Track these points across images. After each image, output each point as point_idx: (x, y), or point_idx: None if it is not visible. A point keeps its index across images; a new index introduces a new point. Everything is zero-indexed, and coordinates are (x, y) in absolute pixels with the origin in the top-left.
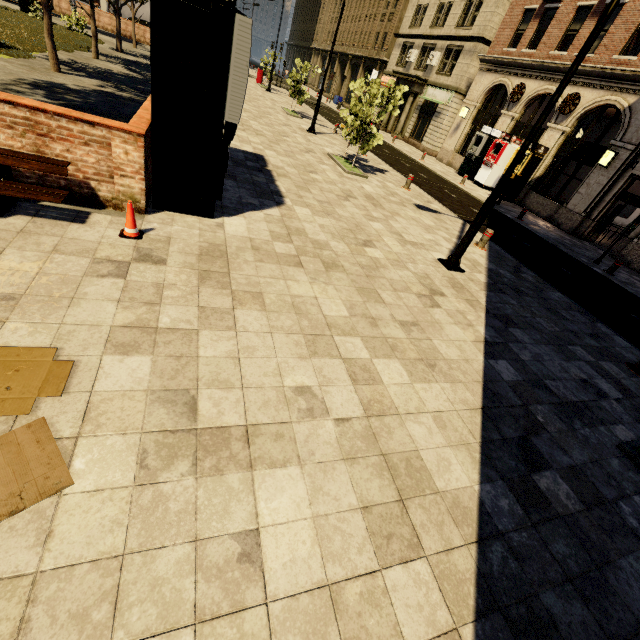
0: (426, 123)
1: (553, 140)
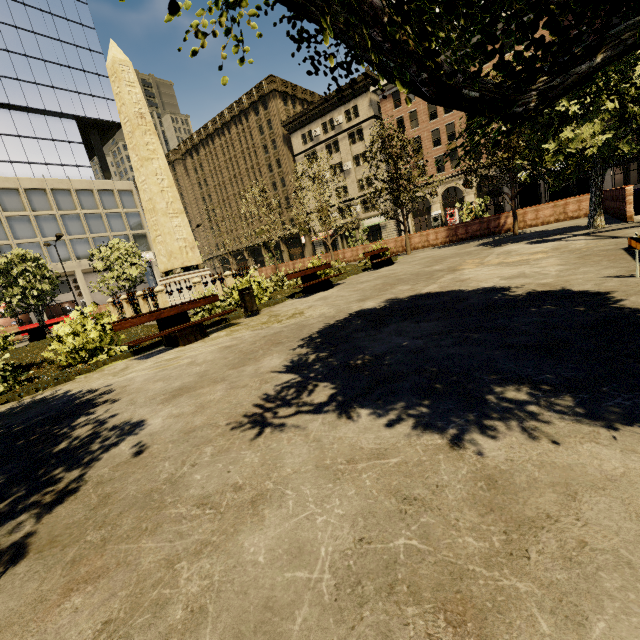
0: (377, 235)
1: (472, 198)
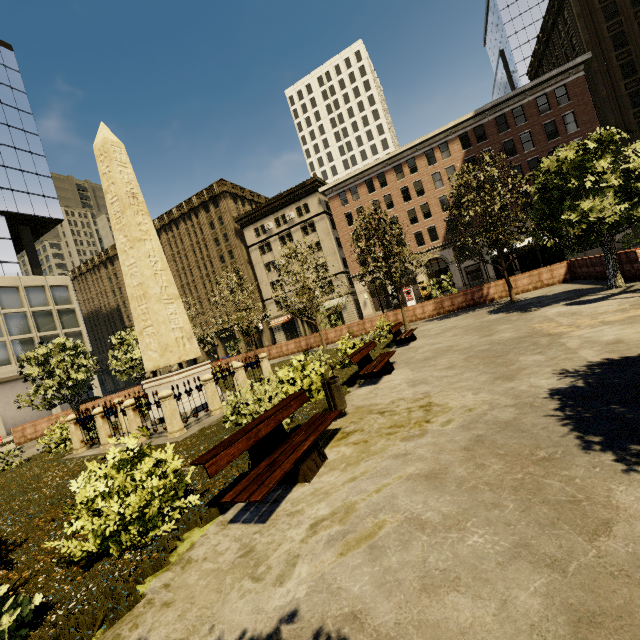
0: (338, 316)
1: (424, 277)
